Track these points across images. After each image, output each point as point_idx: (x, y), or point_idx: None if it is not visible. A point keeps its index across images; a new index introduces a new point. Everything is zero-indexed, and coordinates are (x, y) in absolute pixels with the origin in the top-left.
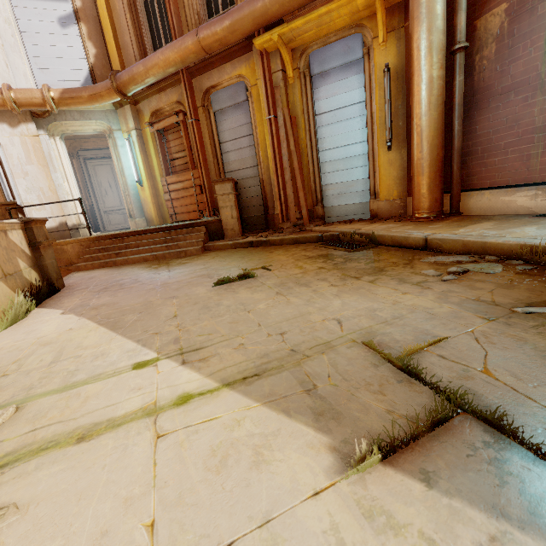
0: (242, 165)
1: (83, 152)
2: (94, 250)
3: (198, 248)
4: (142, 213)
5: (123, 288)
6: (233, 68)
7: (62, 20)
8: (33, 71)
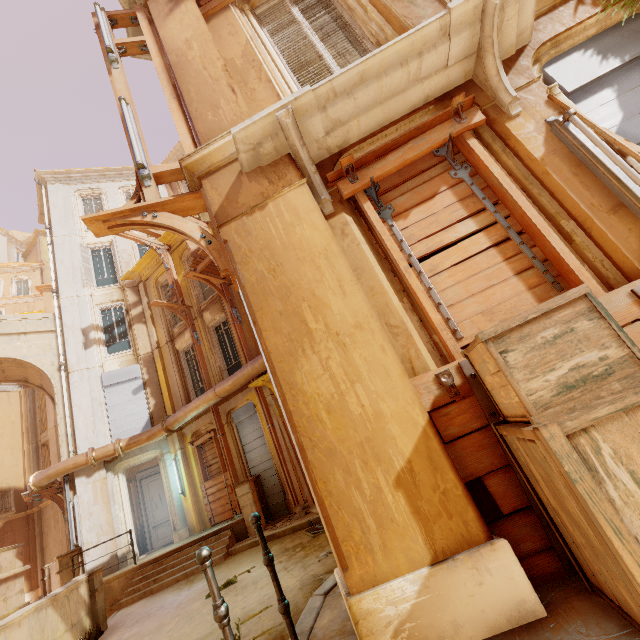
0: (261, 459)
1: (140, 473)
2: (136, 581)
3: (221, 556)
4: (185, 523)
5: (149, 617)
6: (243, 396)
7: (135, 390)
8: (111, 429)
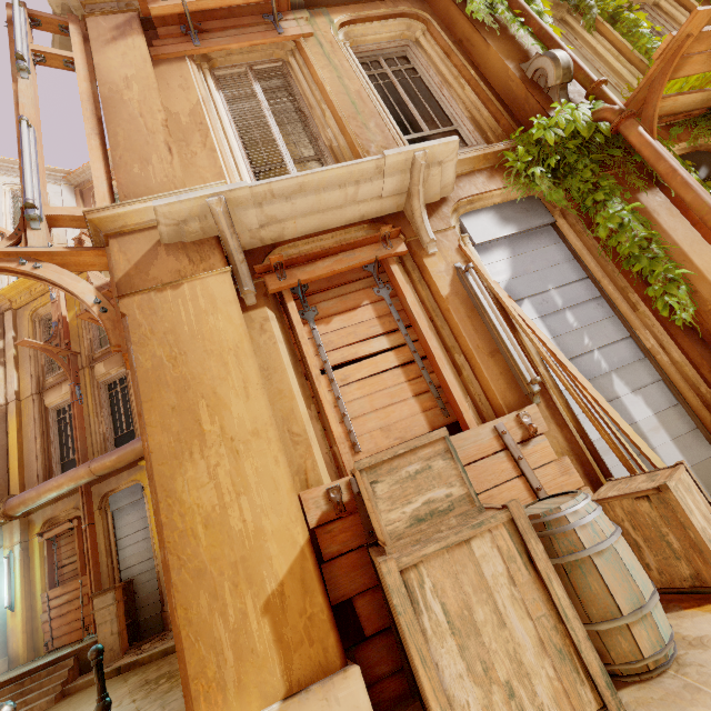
0: (139, 558)
1: None
2: None
3: (51, 698)
4: (4, 651)
5: None
6: (130, 475)
7: None
8: None
